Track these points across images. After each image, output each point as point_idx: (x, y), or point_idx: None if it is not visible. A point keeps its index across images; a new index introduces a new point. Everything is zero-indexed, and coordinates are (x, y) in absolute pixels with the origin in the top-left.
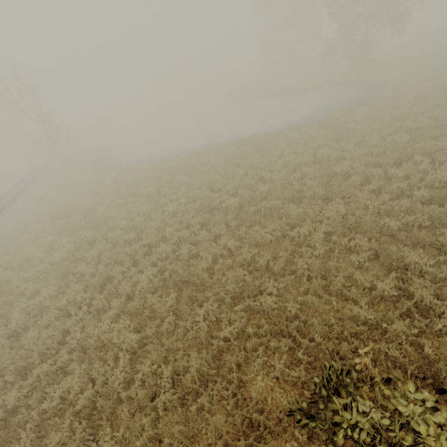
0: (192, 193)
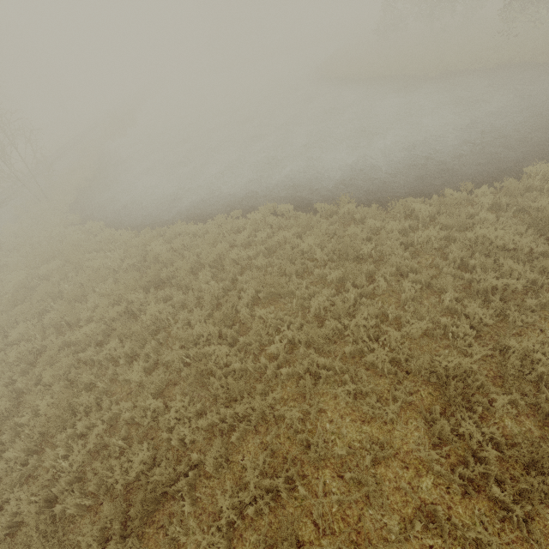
0: (144, 402)
